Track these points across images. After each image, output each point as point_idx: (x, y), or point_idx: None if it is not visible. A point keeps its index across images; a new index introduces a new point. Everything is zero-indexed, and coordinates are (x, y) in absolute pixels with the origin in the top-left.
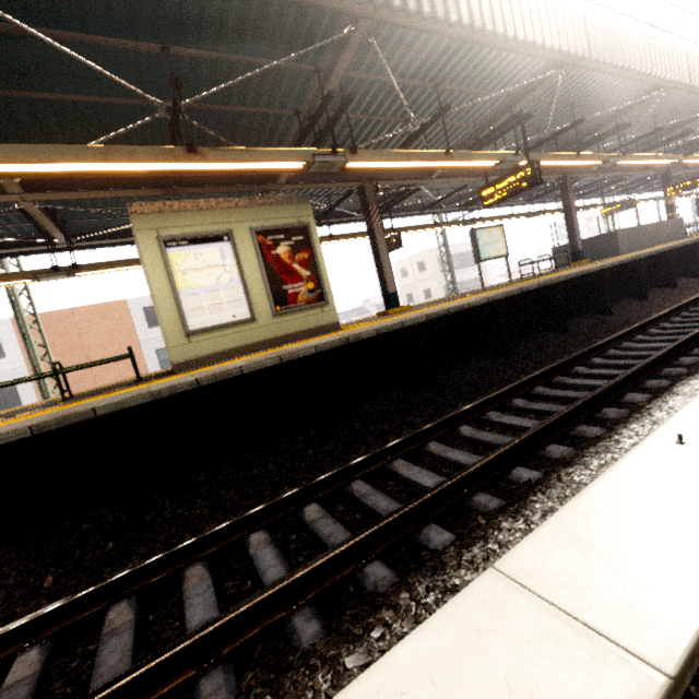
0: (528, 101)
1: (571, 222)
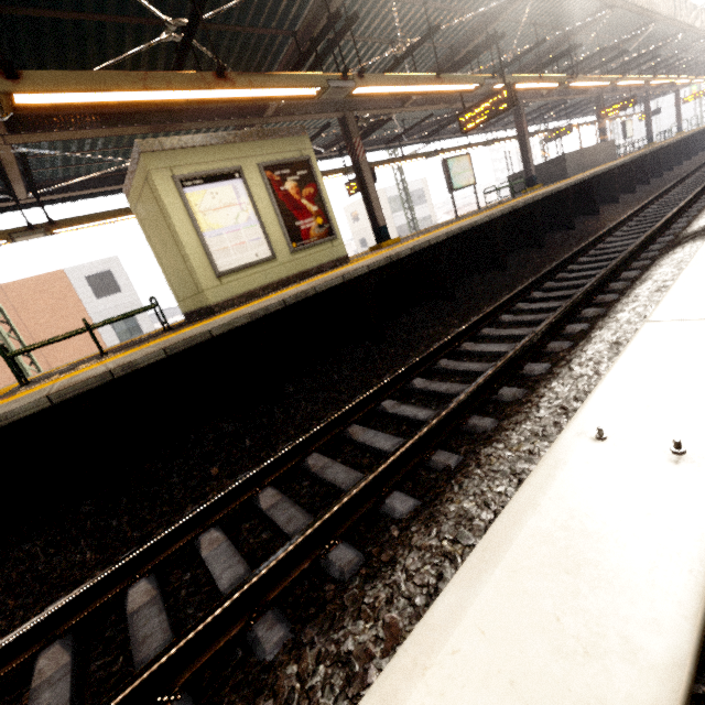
0: (501, 20)
1: (525, 148)
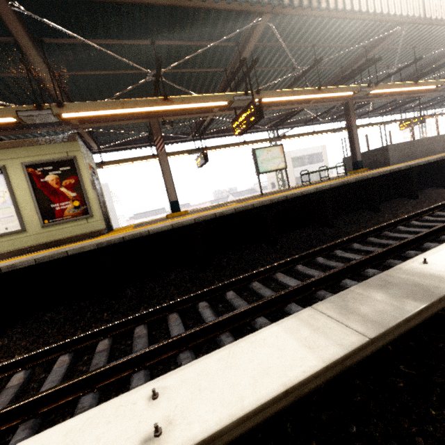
0: (252, 47)
1: (353, 138)
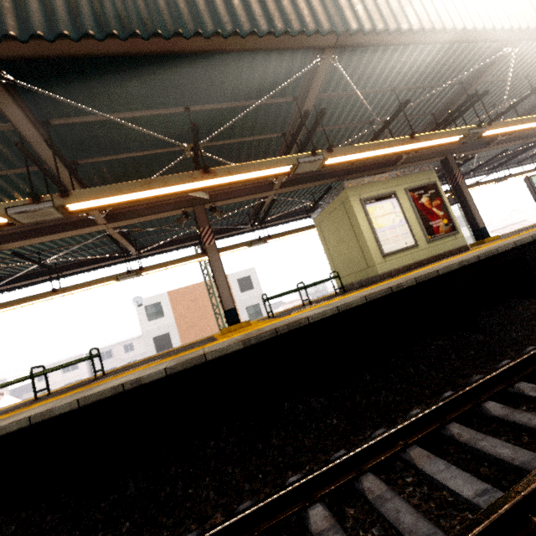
0: None
1: None
